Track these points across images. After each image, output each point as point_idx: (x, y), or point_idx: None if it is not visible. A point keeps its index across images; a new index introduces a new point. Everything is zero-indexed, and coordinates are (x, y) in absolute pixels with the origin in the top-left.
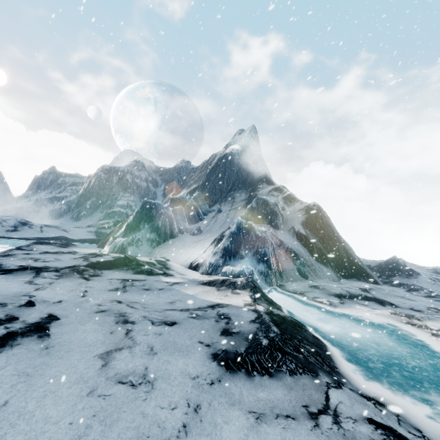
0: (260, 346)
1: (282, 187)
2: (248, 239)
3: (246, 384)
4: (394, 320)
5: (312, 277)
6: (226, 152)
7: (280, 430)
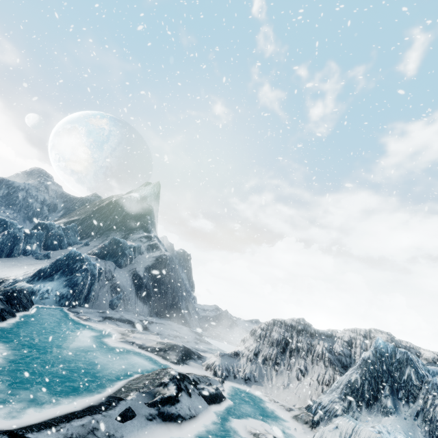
0: None
1: (154, 236)
2: (71, 267)
3: None
4: (116, 332)
5: (120, 309)
6: (123, 196)
7: None
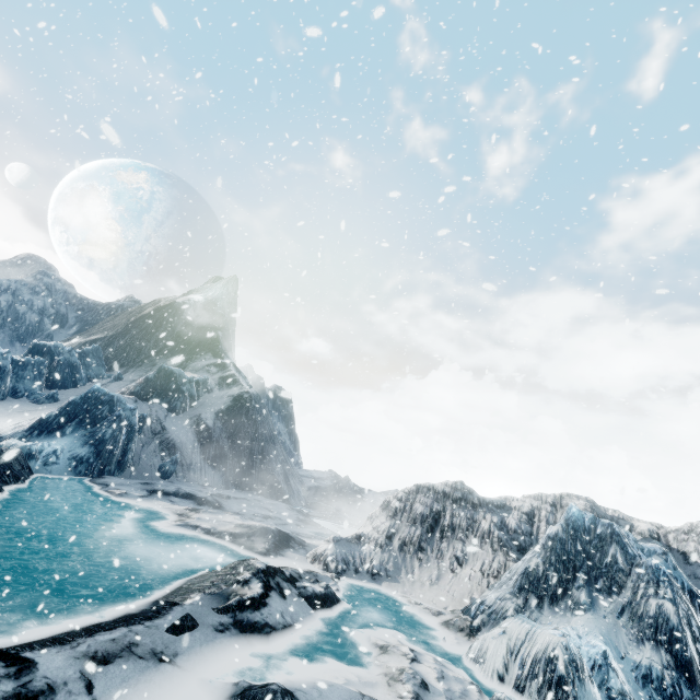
0: None
1: (230, 364)
2: (94, 414)
3: None
4: (171, 512)
5: (176, 478)
6: (176, 300)
7: None
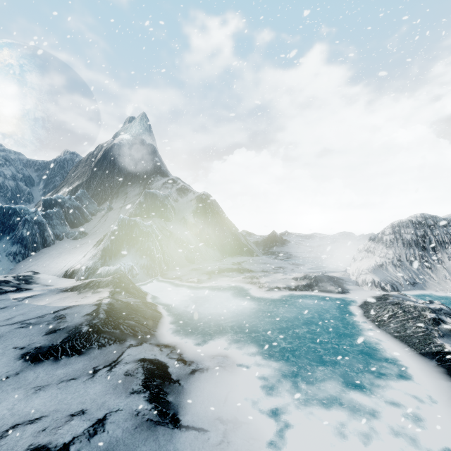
0: (79, 333)
1: (176, 178)
2: (132, 236)
3: (48, 368)
4: (241, 283)
5: (198, 261)
6: (114, 142)
7: (53, 391)
